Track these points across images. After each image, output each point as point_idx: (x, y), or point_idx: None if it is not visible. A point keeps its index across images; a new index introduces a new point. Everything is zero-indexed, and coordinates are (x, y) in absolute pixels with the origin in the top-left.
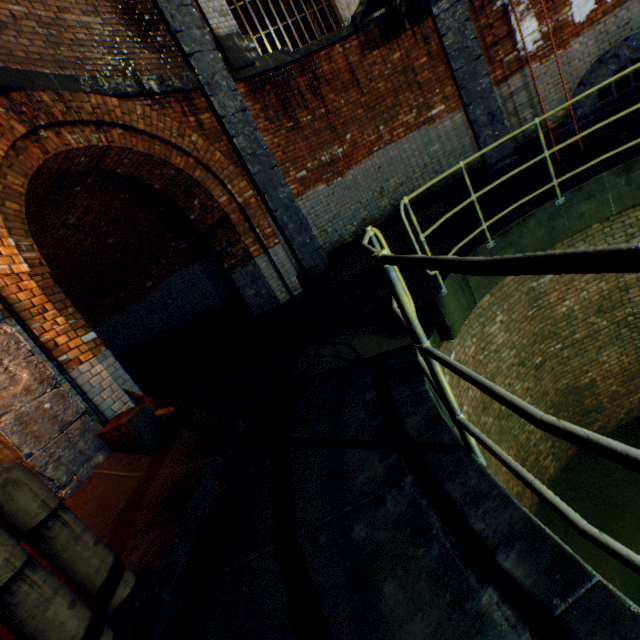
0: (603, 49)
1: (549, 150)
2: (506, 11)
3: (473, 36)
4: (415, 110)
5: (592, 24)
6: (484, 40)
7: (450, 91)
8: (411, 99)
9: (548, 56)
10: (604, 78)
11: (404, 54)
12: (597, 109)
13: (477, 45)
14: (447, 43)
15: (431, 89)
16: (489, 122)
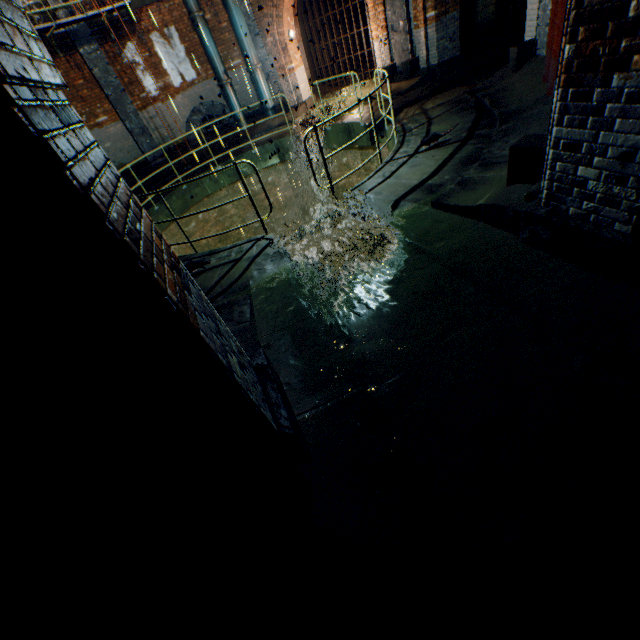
0: (194, 105)
1: (173, 162)
2: (133, 67)
3: (115, 76)
4: (86, 116)
5: (184, 90)
6: (124, 80)
7: (109, 108)
8: (80, 107)
9: (167, 101)
10: (198, 121)
11: (64, 74)
12: (201, 137)
13: (120, 83)
14: (98, 76)
15: (94, 103)
16: (142, 134)
